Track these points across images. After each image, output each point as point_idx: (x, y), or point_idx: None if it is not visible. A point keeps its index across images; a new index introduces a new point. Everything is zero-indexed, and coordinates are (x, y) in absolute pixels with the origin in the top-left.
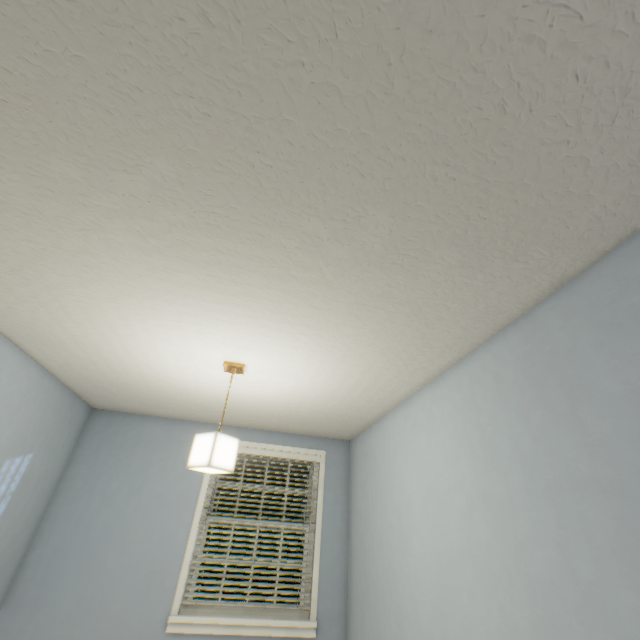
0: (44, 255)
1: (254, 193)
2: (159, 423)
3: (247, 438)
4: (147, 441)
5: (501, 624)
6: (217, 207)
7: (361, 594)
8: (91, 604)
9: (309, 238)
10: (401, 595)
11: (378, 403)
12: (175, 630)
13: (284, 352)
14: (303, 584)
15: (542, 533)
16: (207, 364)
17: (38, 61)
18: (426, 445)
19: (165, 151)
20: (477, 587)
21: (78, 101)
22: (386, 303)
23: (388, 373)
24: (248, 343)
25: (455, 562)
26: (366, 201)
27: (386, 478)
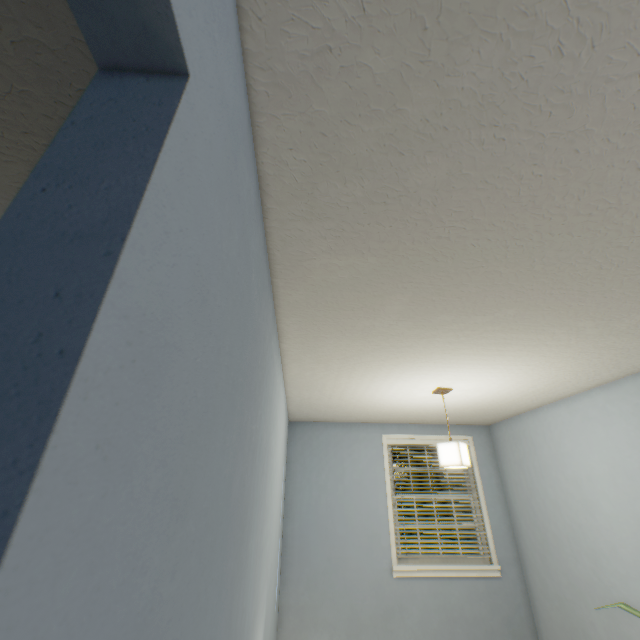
0: (376, 350)
1: (558, 315)
2: (338, 427)
3: (407, 432)
4: (334, 442)
5: None
6: (526, 322)
7: (537, 544)
8: (336, 560)
9: (576, 328)
10: (593, 542)
11: (540, 401)
12: (399, 575)
13: (492, 379)
14: (478, 539)
15: None
16: (420, 390)
17: (484, 287)
18: (604, 434)
19: (519, 306)
20: None
21: (488, 296)
22: (603, 350)
23: (567, 383)
24: (469, 377)
25: None
26: (633, 311)
27: (552, 457)
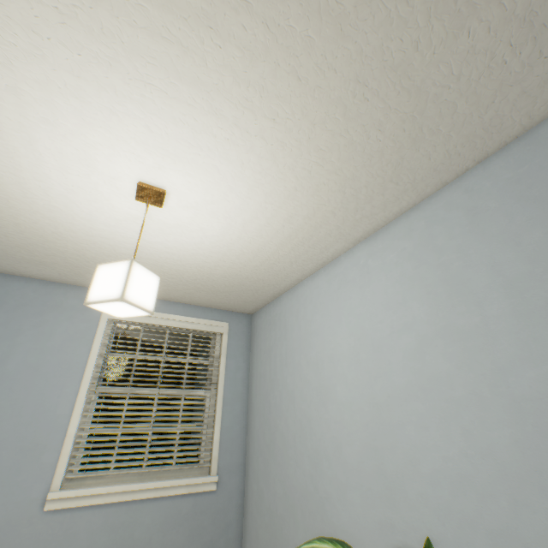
0: None
1: None
2: (31, 285)
3: None
4: (13, 305)
5: (466, 448)
6: None
7: (264, 446)
8: None
9: None
10: (319, 440)
11: (301, 266)
12: (56, 507)
13: (226, 172)
14: (203, 444)
15: (537, 352)
16: (112, 185)
17: None
18: (359, 298)
19: None
20: (430, 418)
21: None
22: (393, 87)
23: (332, 221)
24: (181, 147)
25: (398, 400)
26: None
27: (301, 339)
